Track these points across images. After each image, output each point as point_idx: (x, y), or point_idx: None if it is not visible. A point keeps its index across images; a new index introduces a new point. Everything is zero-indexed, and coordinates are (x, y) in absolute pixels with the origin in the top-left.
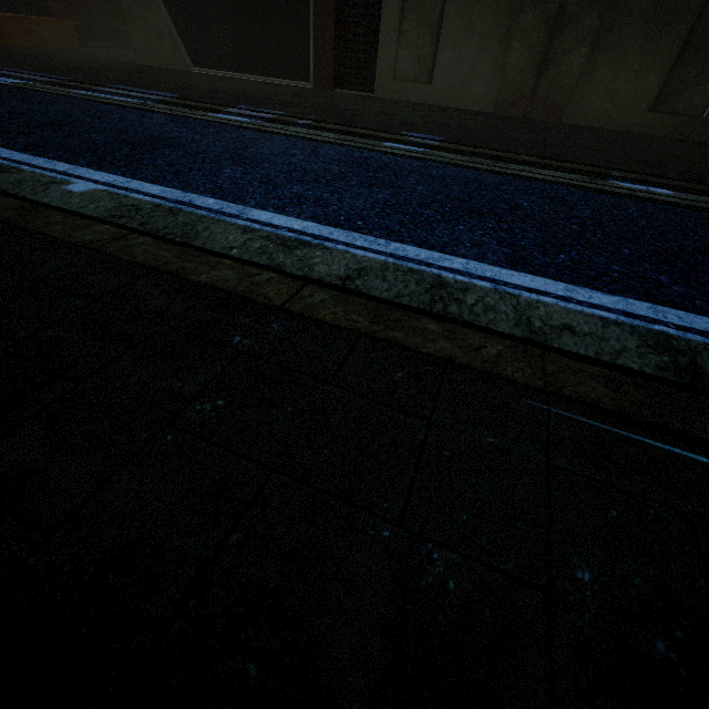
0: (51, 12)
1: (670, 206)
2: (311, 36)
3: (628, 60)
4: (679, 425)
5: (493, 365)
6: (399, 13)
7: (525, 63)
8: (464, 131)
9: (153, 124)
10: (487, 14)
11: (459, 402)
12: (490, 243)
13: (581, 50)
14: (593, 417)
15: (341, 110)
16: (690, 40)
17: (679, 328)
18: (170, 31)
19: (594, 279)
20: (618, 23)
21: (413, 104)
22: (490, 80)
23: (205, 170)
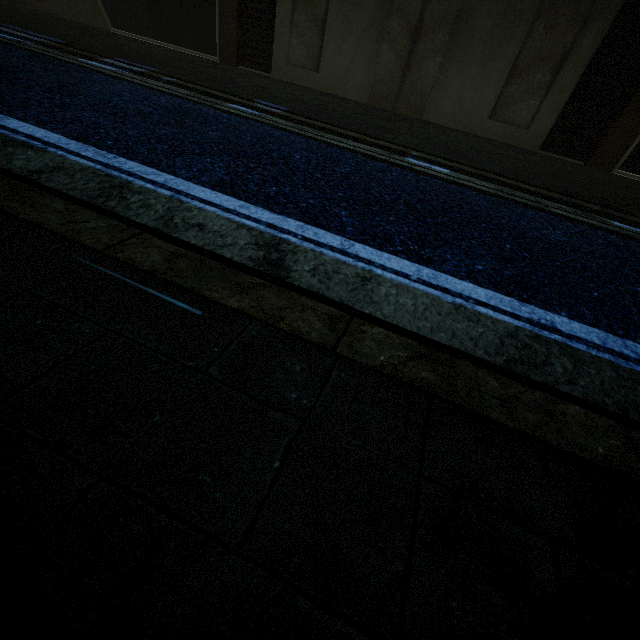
0: None
1: (431, 178)
2: (217, 14)
3: (472, 73)
4: (190, 284)
5: (77, 233)
6: (291, 5)
7: (393, 64)
8: (318, 109)
9: (5, 55)
10: (363, 18)
11: (5, 250)
12: (218, 172)
13: (435, 59)
14: (124, 273)
15: (220, 78)
16: (517, 63)
17: (304, 239)
18: None
19: (278, 204)
20: (464, 41)
21: (300, 87)
22: (366, 75)
23: (7, 89)
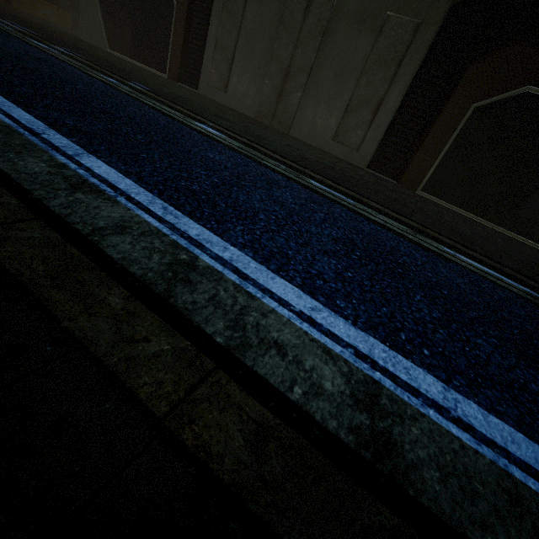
0: (58, 4)
1: (184, 125)
2: (170, 48)
3: (322, 107)
4: None
5: None
6: (214, 49)
7: (271, 94)
8: (186, 100)
9: None
10: (256, 62)
11: None
12: None
13: (298, 94)
14: None
15: (136, 75)
16: (349, 103)
17: None
18: (101, 25)
19: None
20: (317, 85)
21: (210, 99)
22: (255, 99)
23: None
